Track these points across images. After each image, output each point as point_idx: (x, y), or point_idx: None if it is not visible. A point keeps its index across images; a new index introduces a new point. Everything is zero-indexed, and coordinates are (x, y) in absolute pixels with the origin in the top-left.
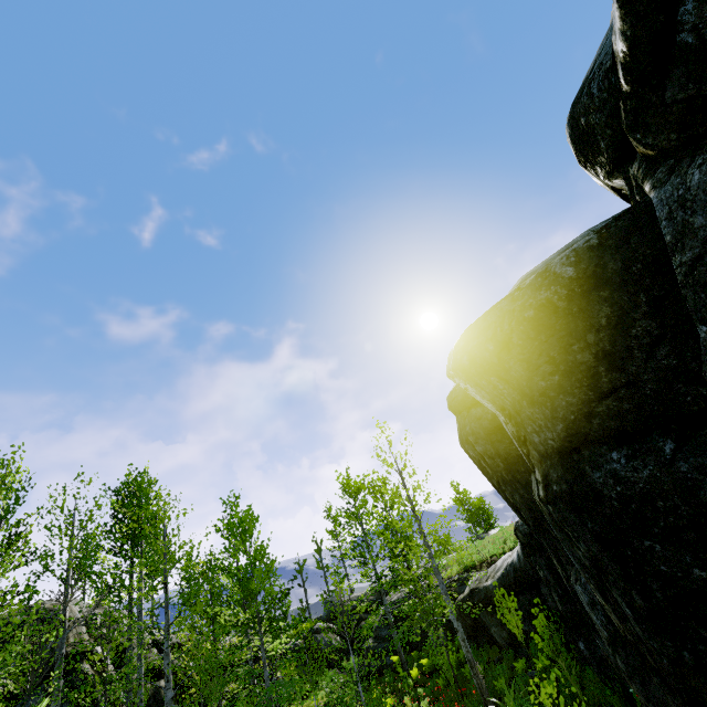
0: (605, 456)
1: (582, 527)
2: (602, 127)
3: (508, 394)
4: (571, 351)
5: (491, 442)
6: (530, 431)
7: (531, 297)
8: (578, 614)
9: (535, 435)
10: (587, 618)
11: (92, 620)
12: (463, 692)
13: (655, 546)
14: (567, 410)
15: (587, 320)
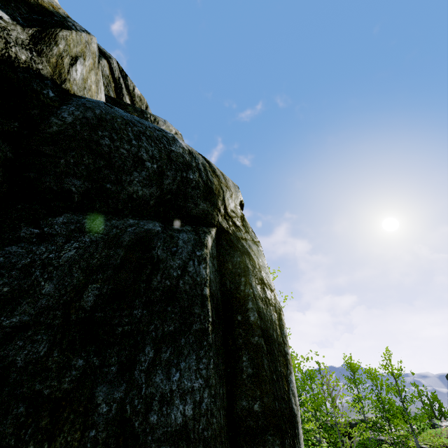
0: None
1: None
2: None
3: None
4: None
5: None
6: None
7: None
8: None
9: None
10: None
11: None
12: None
13: None
14: None
15: None
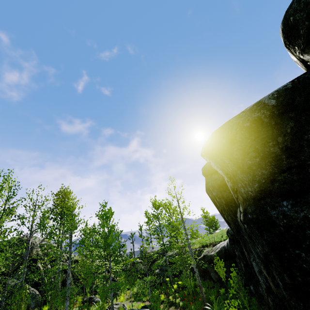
0: (279, 203)
1: (261, 238)
2: (303, 21)
3: (230, 166)
4: (268, 146)
5: (220, 191)
6: (240, 186)
7: (249, 116)
8: (252, 274)
9: (242, 188)
10: (256, 277)
11: (42, 246)
12: (195, 298)
13: (302, 253)
14: (261, 177)
15: (279, 129)
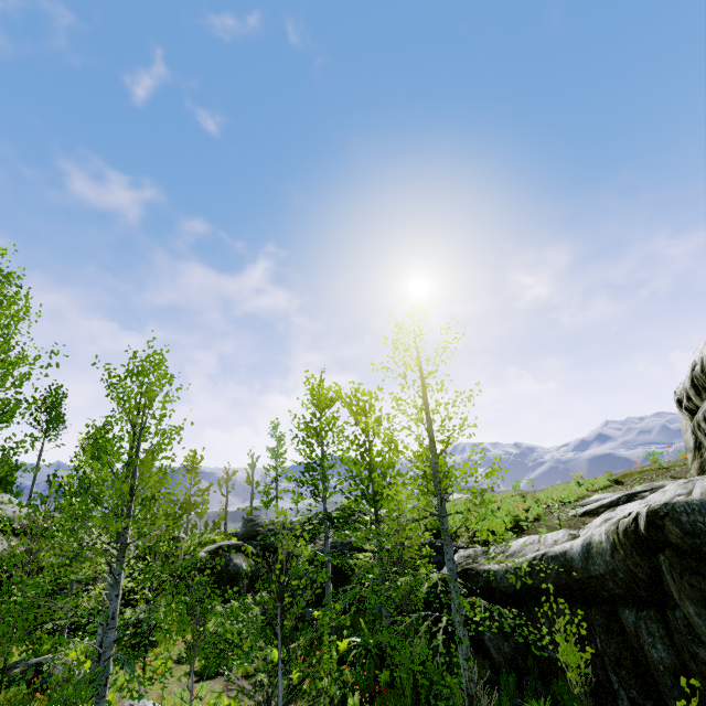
0: None
1: None
2: None
3: None
4: None
5: None
6: None
7: None
8: None
9: None
10: None
11: None
12: None
13: None
14: None
15: None
